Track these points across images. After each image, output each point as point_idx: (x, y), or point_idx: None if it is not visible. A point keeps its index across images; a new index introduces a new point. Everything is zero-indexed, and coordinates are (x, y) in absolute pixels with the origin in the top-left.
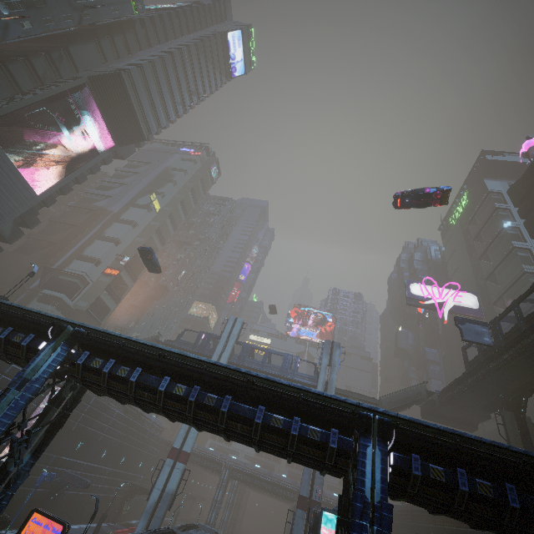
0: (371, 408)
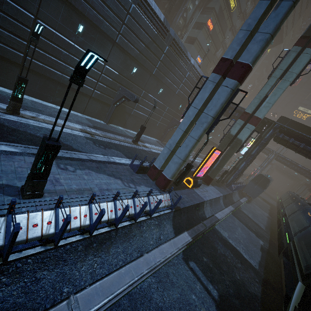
0: None
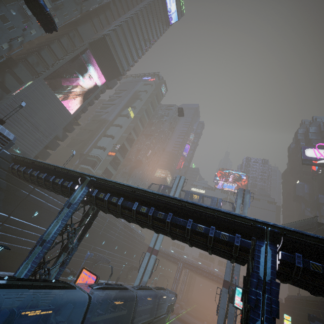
0: (264, 222)
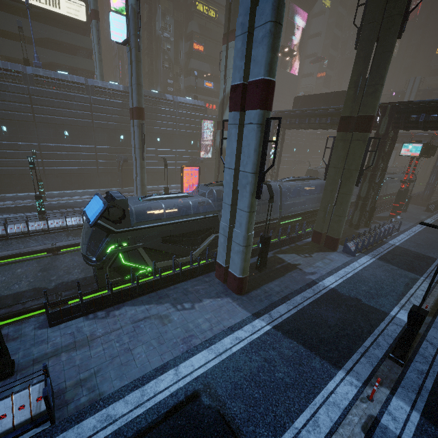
0: None
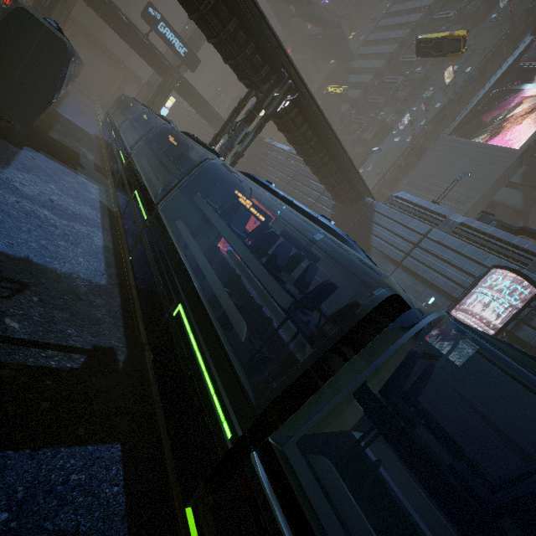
0: None
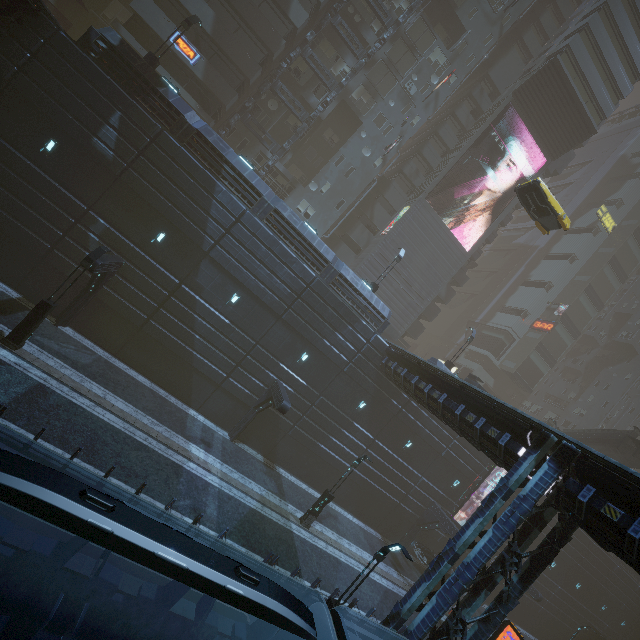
0: None
